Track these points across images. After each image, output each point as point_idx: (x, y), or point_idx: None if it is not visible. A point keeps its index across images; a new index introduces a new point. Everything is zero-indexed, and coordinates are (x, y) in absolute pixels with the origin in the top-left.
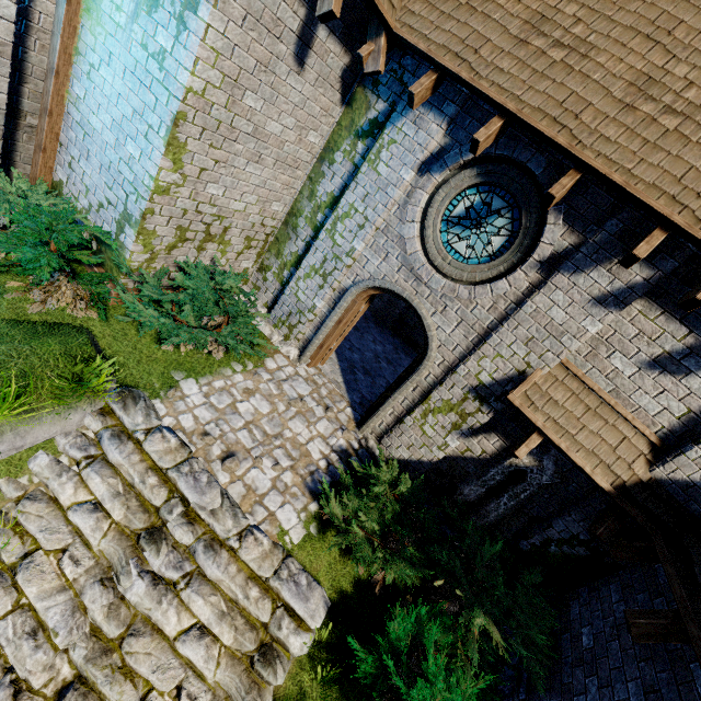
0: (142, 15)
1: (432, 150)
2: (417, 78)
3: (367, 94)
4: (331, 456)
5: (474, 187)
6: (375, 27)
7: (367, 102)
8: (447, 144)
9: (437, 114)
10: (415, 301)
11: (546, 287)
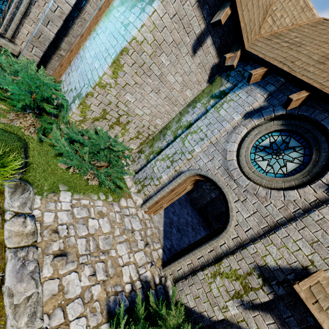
0: (127, 11)
1: (254, 107)
2: None
3: (222, 80)
4: (136, 282)
5: (278, 132)
6: (235, 47)
7: (221, 83)
8: (265, 105)
9: (262, 89)
10: (225, 189)
11: None
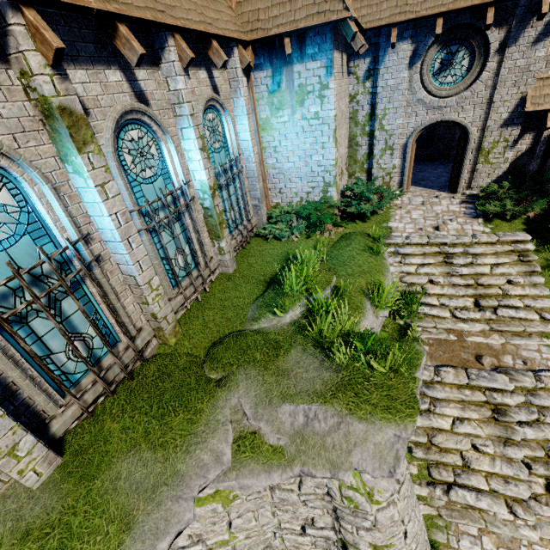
0: (297, 110)
1: (409, 56)
2: (382, 36)
3: (357, 62)
4: (461, 206)
5: (437, 52)
6: None
7: (359, 65)
8: (414, 47)
9: (403, 41)
10: (446, 118)
11: (507, 58)
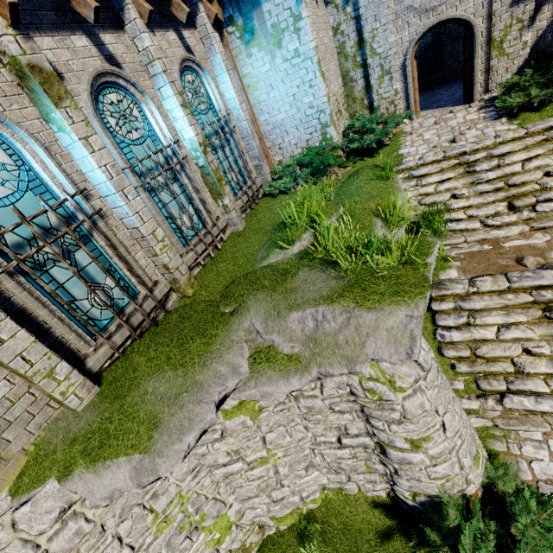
0: (276, 53)
1: None
2: None
3: None
4: (480, 113)
5: None
6: None
7: None
8: None
9: None
10: (443, 17)
11: None
